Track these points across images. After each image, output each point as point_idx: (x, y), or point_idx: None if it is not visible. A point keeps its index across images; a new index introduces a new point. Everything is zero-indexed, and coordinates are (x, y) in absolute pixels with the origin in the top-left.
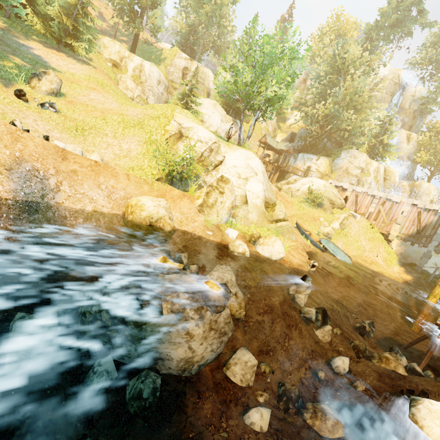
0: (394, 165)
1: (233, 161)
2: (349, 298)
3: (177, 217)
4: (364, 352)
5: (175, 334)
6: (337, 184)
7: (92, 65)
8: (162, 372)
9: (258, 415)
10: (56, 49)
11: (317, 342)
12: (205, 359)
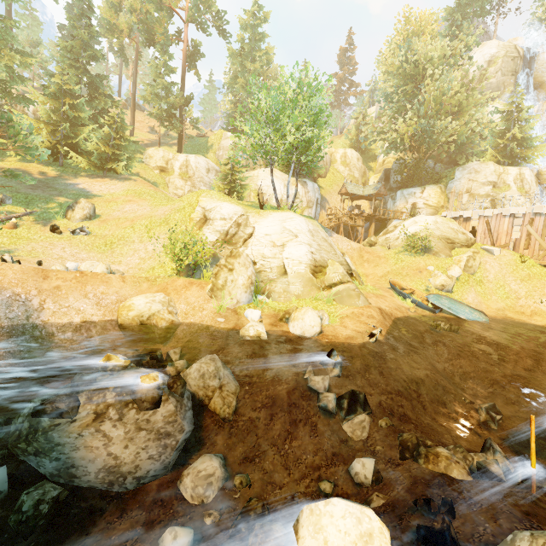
0: None
1: (265, 230)
2: (477, 374)
3: (182, 309)
4: (413, 449)
5: (88, 439)
6: (455, 215)
7: (133, 179)
8: (84, 487)
9: (170, 537)
10: (101, 177)
11: (345, 440)
12: (143, 470)
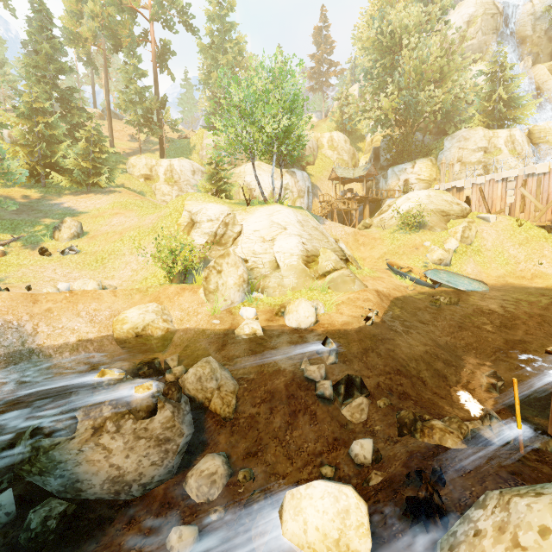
0: (548, 117)
1: (253, 226)
2: (479, 344)
3: (177, 316)
4: (411, 425)
5: (89, 453)
6: (447, 186)
7: (118, 191)
8: (92, 499)
9: (176, 536)
10: (85, 193)
11: (345, 424)
12: (148, 476)
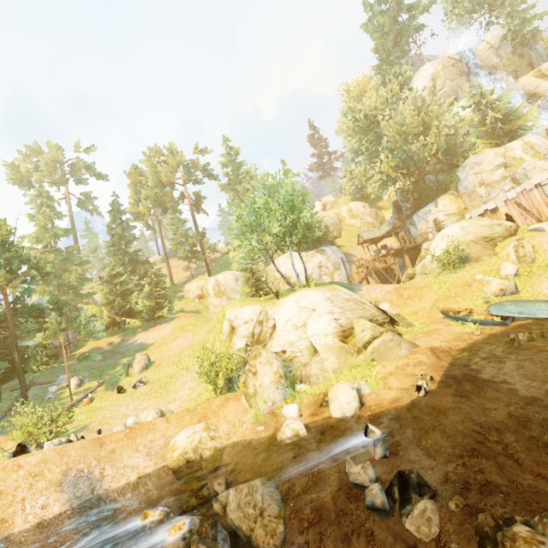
0: None
1: (284, 317)
2: None
3: (224, 431)
4: (494, 536)
5: None
6: (479, 212)
7: (177, 317)
8: None
9: None
10: (153, 326)
11: (413, 545)
12: None
